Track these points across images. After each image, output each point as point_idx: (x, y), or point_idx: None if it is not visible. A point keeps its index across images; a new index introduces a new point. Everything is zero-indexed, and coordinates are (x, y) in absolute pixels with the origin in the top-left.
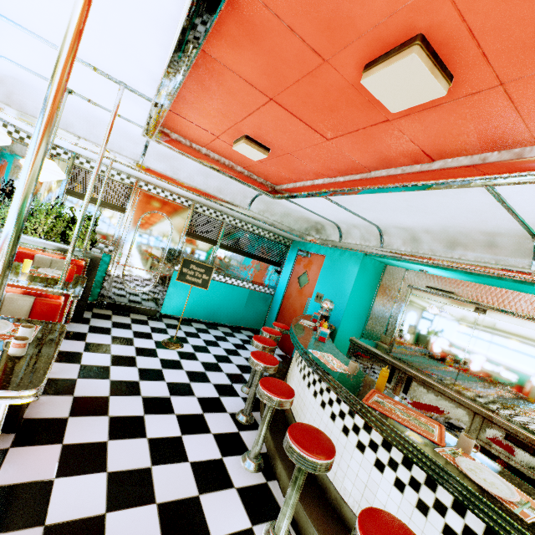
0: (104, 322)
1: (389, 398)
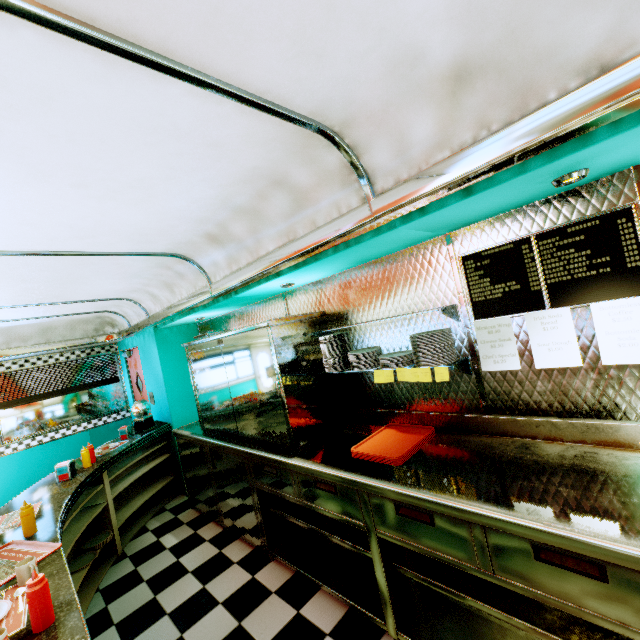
0: None
1: (22, 543)
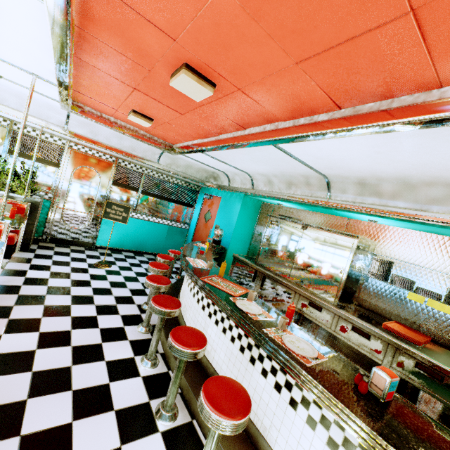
0: (48, 251)
1: (223, 279)
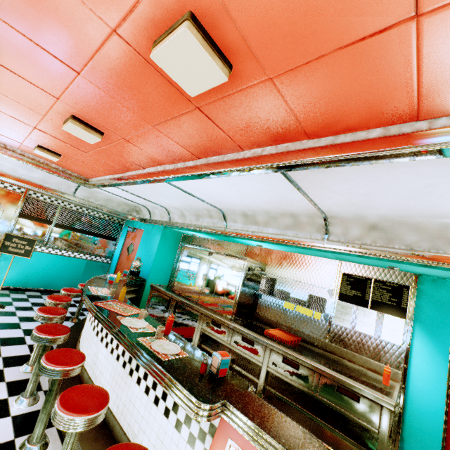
0: None
1: (121, 303)
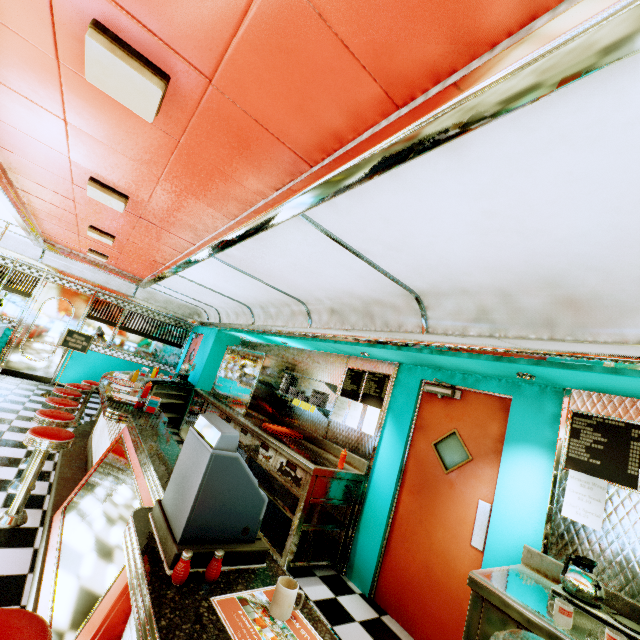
0: None
1: (131, 382)
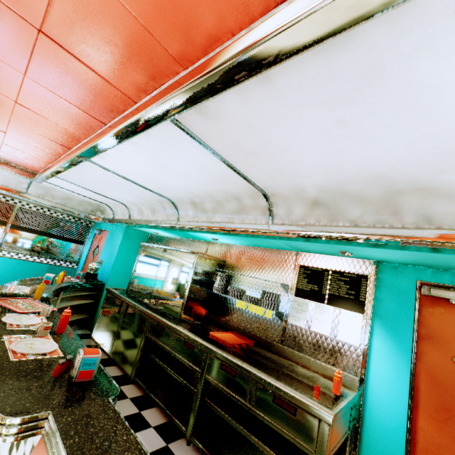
0: None
1: (34, 301)
